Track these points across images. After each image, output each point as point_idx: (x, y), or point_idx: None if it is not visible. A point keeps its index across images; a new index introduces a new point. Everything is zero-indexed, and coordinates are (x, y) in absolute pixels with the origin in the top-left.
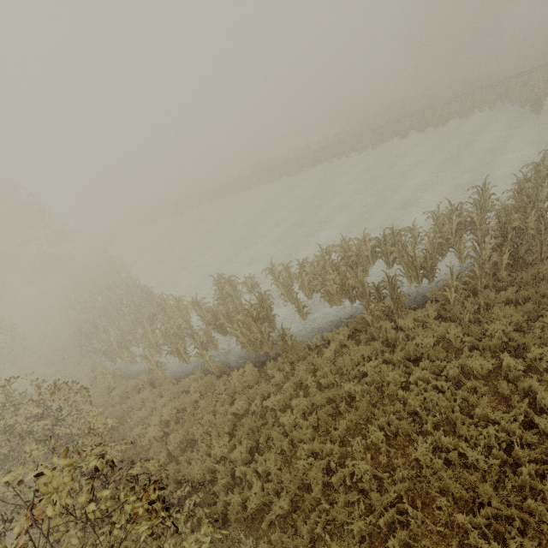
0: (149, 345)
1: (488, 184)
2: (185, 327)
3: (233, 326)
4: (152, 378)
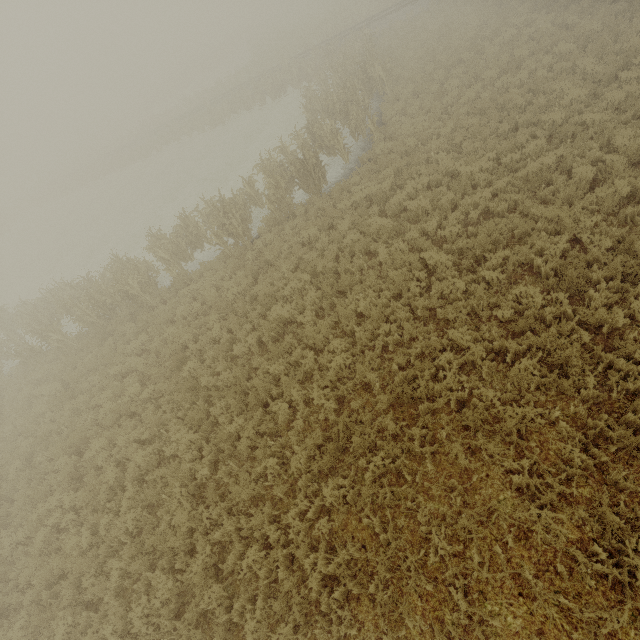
0: None
1: (156, 234)
2: None
3: None
4: None
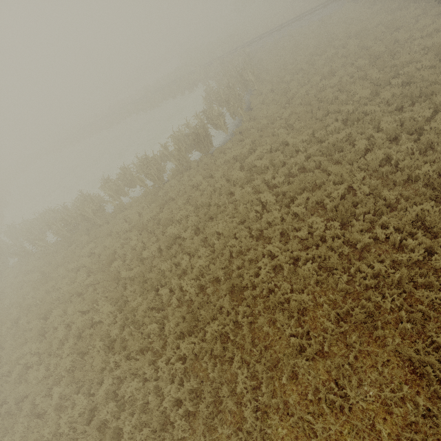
0: None
1: (107, 178)
2: None
3: None
4: None
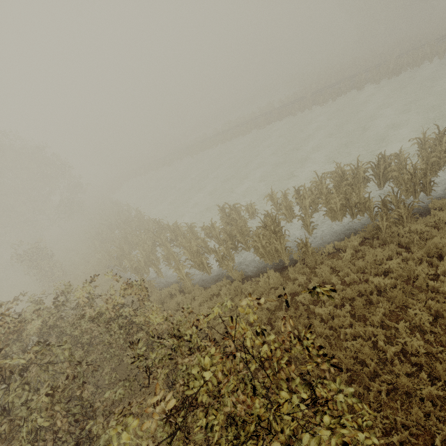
0: (170, 263)
1: None
2: (202, 246)
3: (254, 239)
4: (182, 286)
